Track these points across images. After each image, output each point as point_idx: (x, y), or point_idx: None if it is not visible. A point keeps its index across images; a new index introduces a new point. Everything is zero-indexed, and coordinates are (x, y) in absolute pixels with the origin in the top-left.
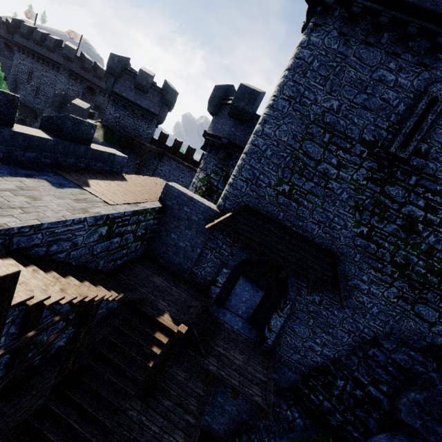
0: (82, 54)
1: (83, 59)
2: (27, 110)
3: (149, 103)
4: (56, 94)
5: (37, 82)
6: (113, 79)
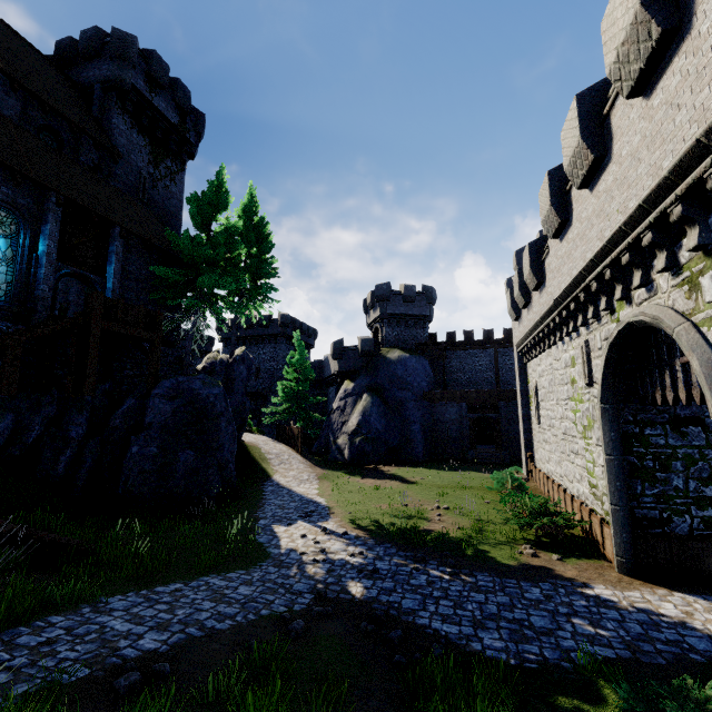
0: (290, 318)
1: (292, 321)
2: (253, 396)
3: (419, 309)
4: (335, 342)
5: (255, 364)
6: (385, 303)
